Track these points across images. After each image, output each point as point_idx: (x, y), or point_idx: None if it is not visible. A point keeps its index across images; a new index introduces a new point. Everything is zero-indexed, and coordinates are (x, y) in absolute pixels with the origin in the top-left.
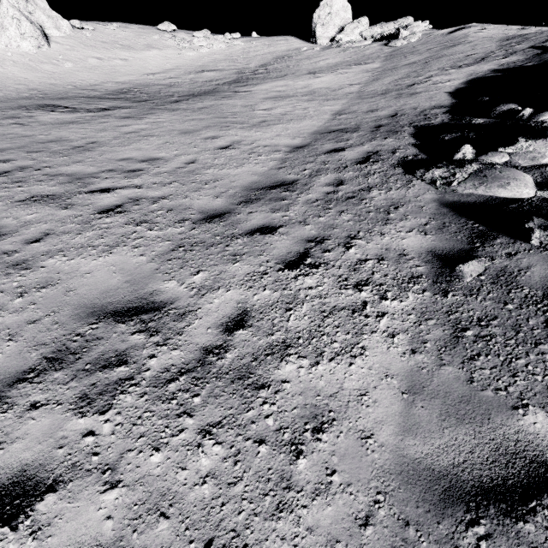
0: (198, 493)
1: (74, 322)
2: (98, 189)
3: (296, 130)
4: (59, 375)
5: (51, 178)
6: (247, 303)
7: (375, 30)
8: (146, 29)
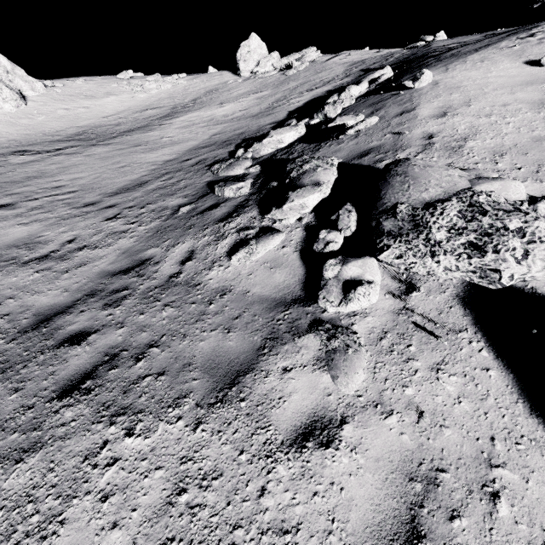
0: (25, 284)
1: None
2: (32, 199)
3: (178, 150)
4: None
5: (7, 196)
6: (78, 235)
7: (283, 61)
8: (108, 79)
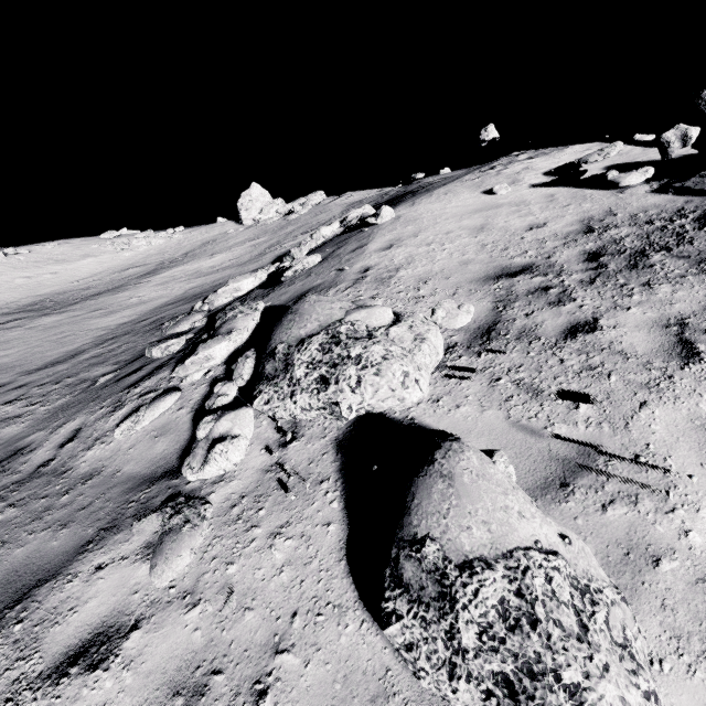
0: None
1: None
2: None
3: (141, 310)
4: None
5: None
6: None
7: (287, 207)
8: (89, 240)
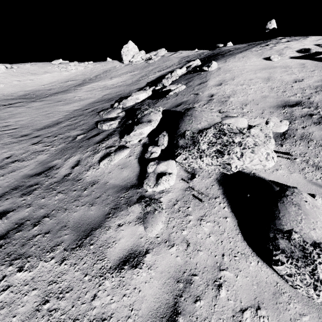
0: None
1: None
2: None
3: (82, 103)
4: None
5: None
6: (13, 154)
7: (147, 56)
8: (46, 64)
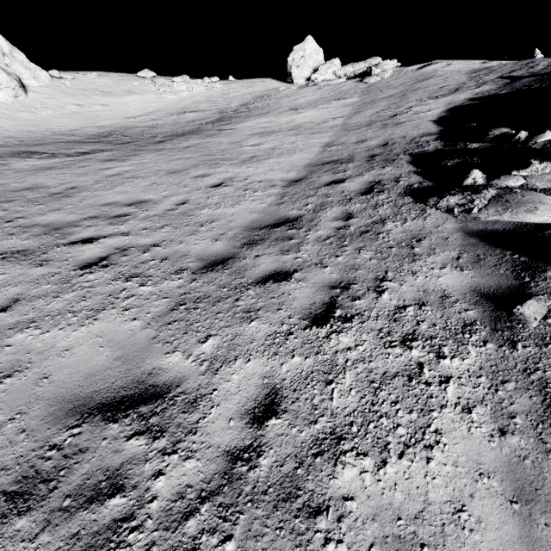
0: None
1: (47, 427)
2: (78, 240)
3: (289, 164)
4: (23, 523)
5: (24, 230)
6: (274, 377)
7: (347, 69)
8: (126, 77)
